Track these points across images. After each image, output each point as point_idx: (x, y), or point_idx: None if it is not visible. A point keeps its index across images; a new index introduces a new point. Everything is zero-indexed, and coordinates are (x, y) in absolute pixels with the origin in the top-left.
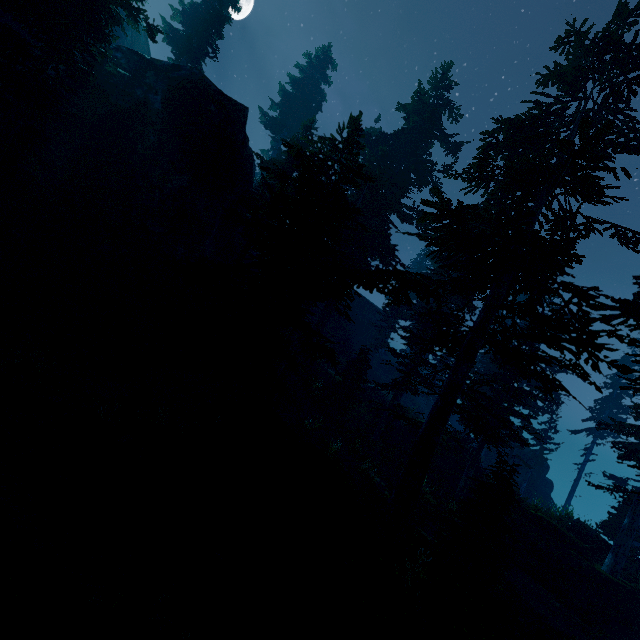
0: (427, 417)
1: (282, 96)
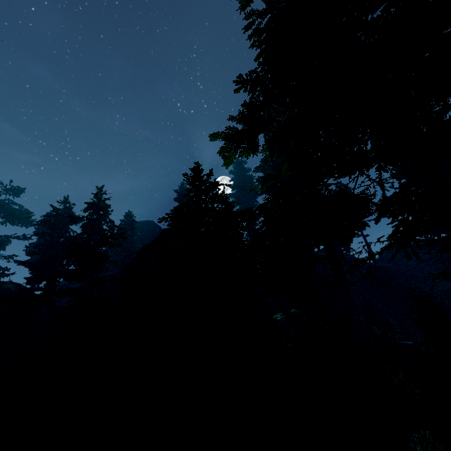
0: None
1: (233, 197)
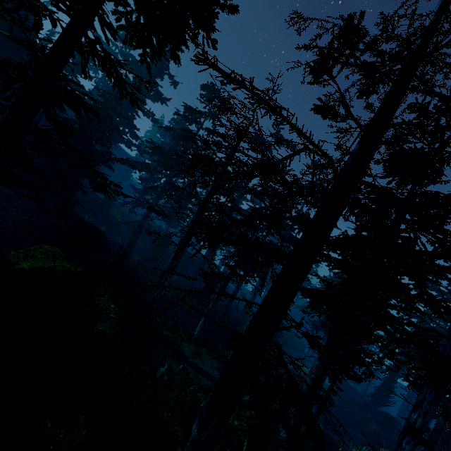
0: (143, 216)
1: None
